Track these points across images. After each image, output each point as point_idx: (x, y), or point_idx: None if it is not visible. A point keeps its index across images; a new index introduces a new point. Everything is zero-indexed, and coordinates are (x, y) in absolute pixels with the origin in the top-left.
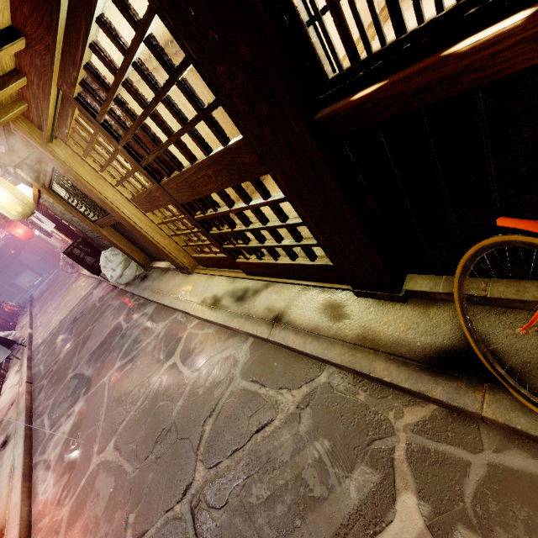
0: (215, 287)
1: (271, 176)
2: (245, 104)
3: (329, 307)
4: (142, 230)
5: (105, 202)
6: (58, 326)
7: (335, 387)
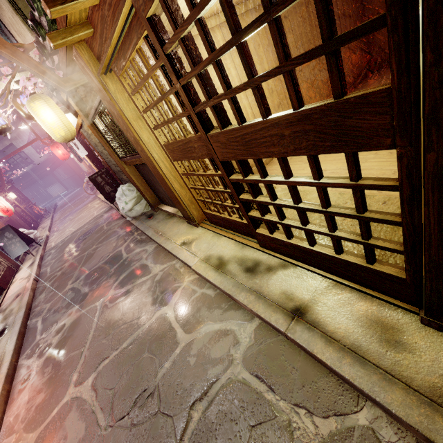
0: (221, 247)
1: (397, 152)
2: None
3: (378, 323)
4: (164, 176)
5: (139, 142)
6: (70, 236)
7: None
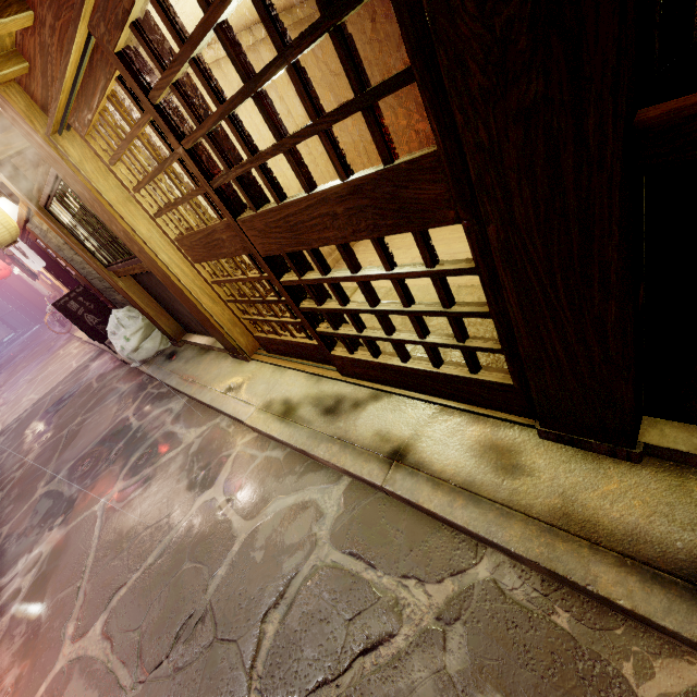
0: (287, 386)
1: (464, 227)
2: (489, 75)
3: (492, 449)
4: (184, 288)
5: (133, 238)
6: (30, 409)
7: (509, 593)
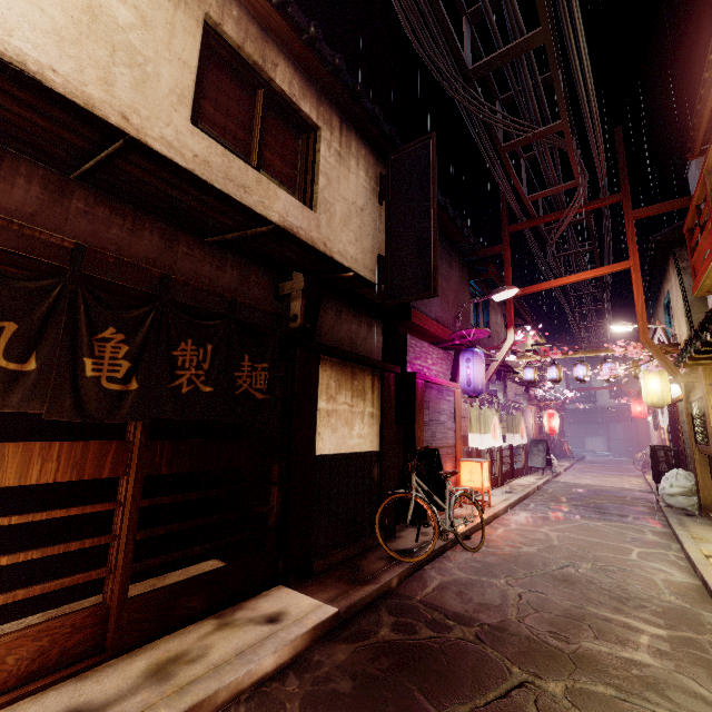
0: None
1: None
2: None
3: None
4: None
5: (711, 436)
6: (583, 484)
7: (704, 617)
